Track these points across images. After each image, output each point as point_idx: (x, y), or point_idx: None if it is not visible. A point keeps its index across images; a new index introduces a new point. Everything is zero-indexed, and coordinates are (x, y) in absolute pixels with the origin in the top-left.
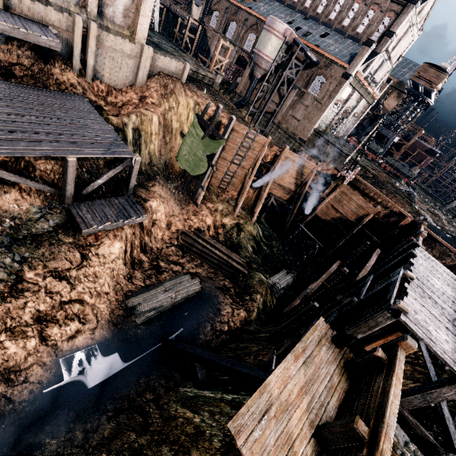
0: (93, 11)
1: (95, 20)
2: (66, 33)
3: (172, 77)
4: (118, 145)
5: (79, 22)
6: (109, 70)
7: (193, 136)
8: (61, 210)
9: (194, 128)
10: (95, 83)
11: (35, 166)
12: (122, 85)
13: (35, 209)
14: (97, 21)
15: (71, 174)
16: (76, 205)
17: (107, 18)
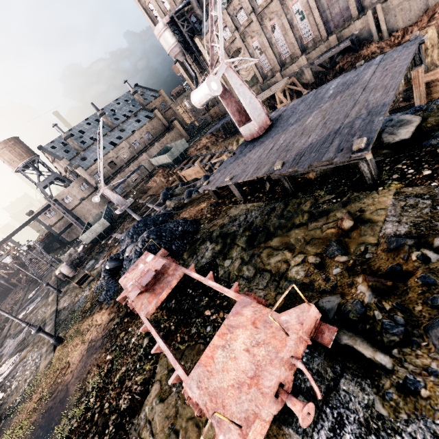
0: None
1: None
2: (366, 26)
3: None
4: None
5: (369, 14)
6: (401, 20)
7: None
8: None
9: None
10: (392, 38)
11: None
12: (418, 20)
13: None
14: None
15: None
16: None
17: None
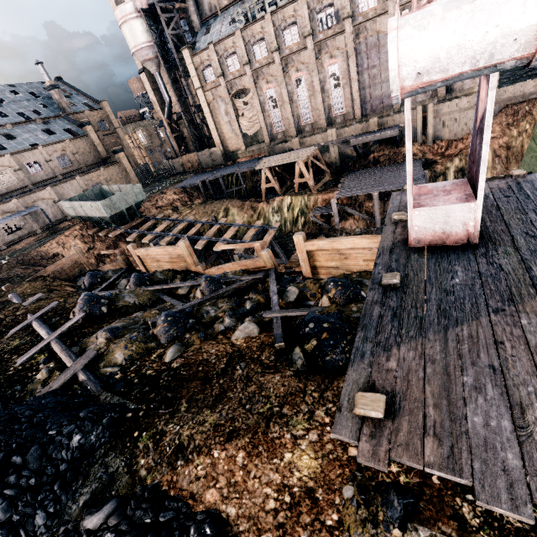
0: (442, 94)
1: (443, 99)
2: (412, 122)
3: (527, 99)
4: (416, 181)
5: (419, 110)
6: (448, 130)
7: (532, 151)
8: (372, 232)
9: (533, 141)
10: (435, 146)
11: (363, 205)
12: (463, 136)
13: (358, 230)
14: (445, 99)
15: (376, 205)
16: (381, 228)
17: (456, 90)
